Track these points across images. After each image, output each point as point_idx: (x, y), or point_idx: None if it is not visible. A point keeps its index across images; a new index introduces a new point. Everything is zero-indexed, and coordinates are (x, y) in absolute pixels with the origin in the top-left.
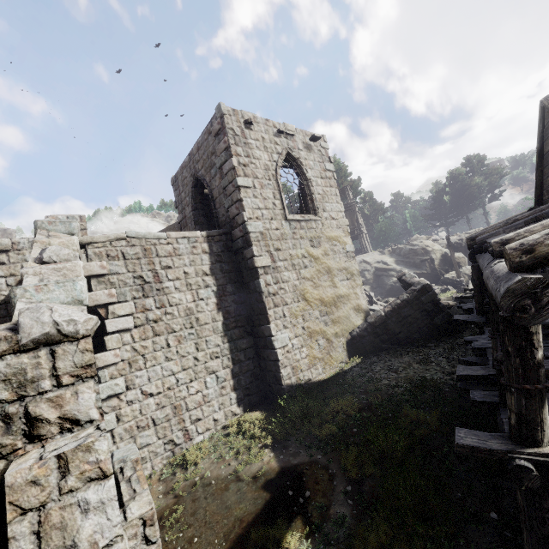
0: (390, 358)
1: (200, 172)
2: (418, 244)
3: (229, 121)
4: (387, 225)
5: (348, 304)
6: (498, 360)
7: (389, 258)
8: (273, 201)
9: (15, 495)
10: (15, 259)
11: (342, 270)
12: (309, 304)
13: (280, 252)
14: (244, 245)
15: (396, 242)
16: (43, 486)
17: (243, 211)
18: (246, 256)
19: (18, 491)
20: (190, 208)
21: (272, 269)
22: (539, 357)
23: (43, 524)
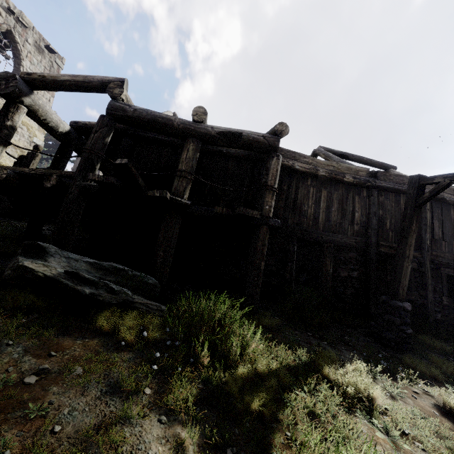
0: (16, 221)
1: None
2: None
3: None
4: None
5: None
6: (19, 157)
7: None
8: None
9: None
10: None
11: (17, 149)
12: None
13: None
14: None
15: None
16: None
17: None
18: None
19: None
20: None
21: None
22: (7, 124)
23: None
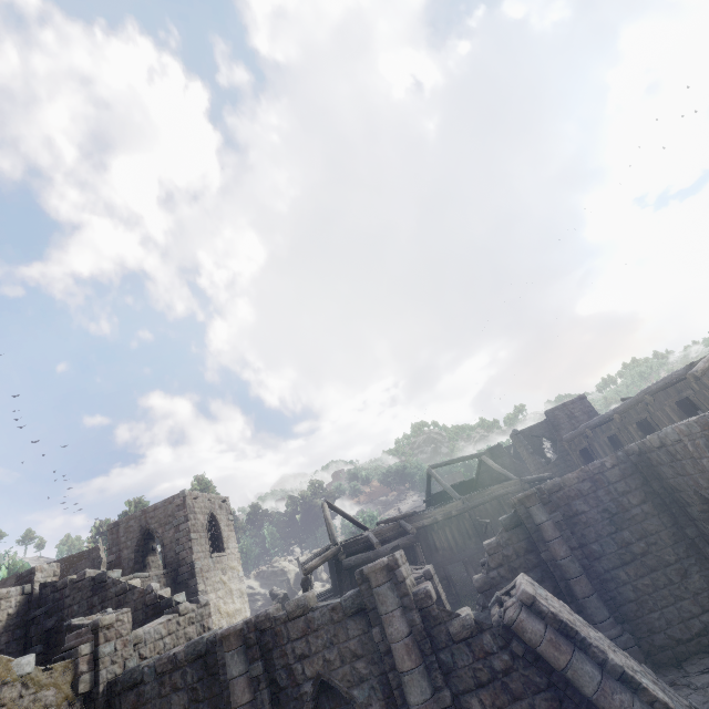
0: None
1: (153, 525)
2: (278, 565)
3: (188, 499)
4: (249, 545)
5: (241, 615)
6: None
7: (255, 582)
8: (205, 546)
9: None
10: (5, 606)
11: (238, 590)
12: (221, 616)
13: (209, 580)
14: (190, 577)
15: (257, 564)
16: None
17: (192, 554)
18: (191, 585)
19: None
20: (131, 550)
21: (205, 592)
22: None
23: None
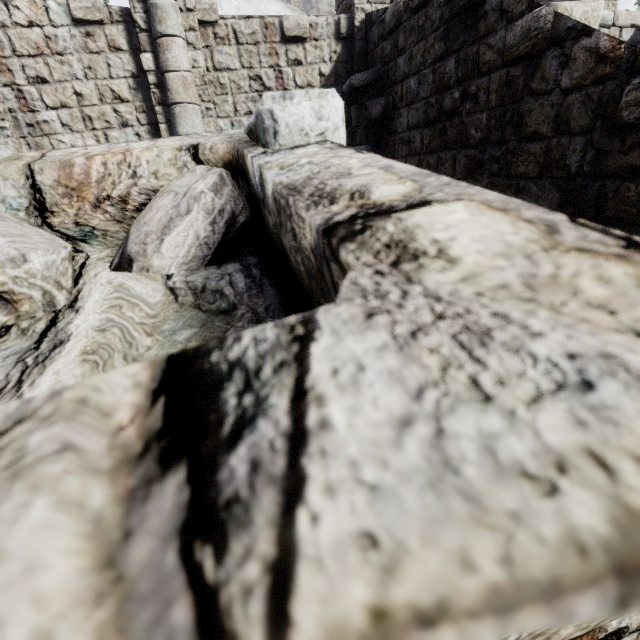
0: None
1: None
2: None
3: None
4: None
5: None
6: None
7: None
8: None
9: None
10: (312, 57)
11: None
12: None
13: None
14: None
15: None
16: None
17: None
18: None
19: None
20: None
21: None
22: None
23: None
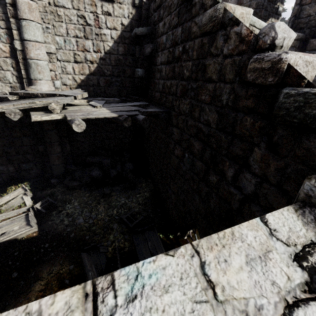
0: None
1: None
2: None
3: None
4: None
5: None
6: None
7: None
8: None
9: None
10: (117, 12)
11: None
12: None
13: None
14: None
15: None
16: None
17: None
18: None
19: None
20: None
21: None
22: None
23: None
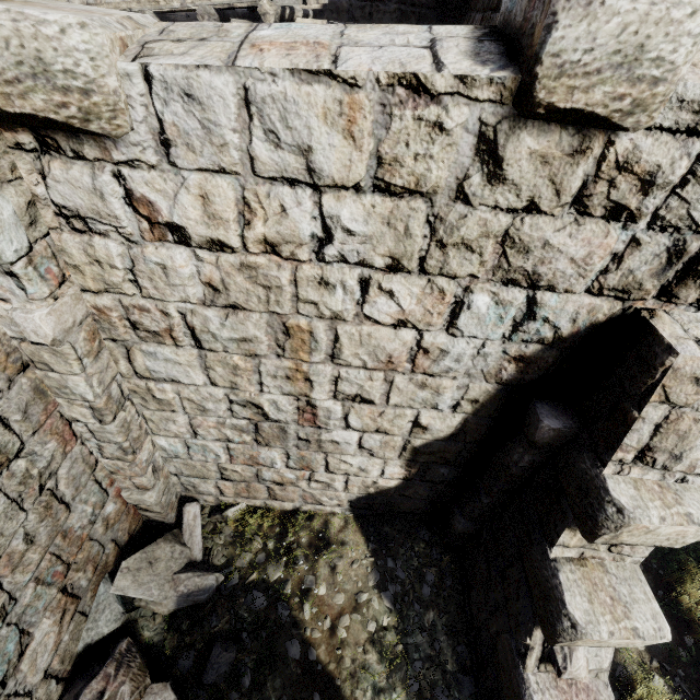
0: None
1: None
2: None
3: None
4: None
5: None
6: None
7: None
8: None
9: (671, 381)
10: None
11: None
12: None
13: None
14: None
15: None
16: (699, 389)
17: None
18: None
19: (677, 379)
20: None
21: None
22: None
23: (670, 423)
